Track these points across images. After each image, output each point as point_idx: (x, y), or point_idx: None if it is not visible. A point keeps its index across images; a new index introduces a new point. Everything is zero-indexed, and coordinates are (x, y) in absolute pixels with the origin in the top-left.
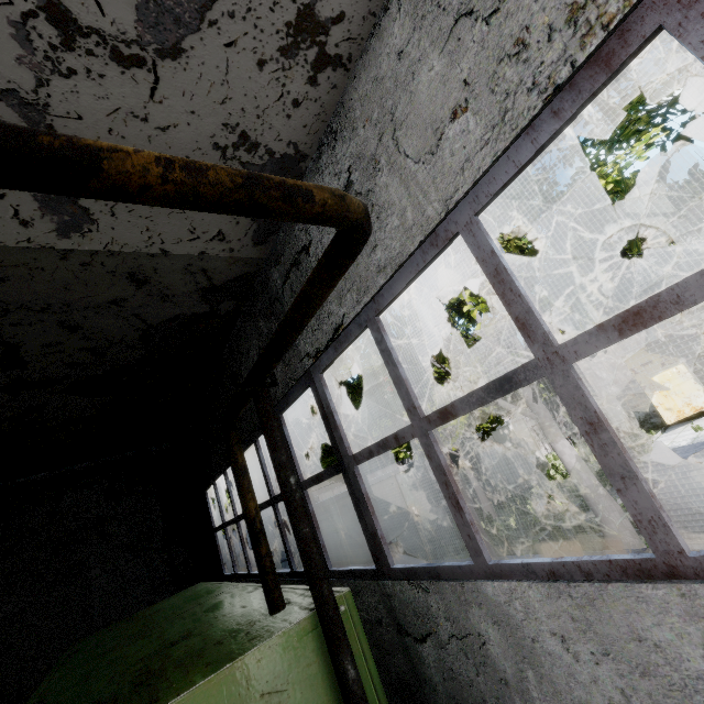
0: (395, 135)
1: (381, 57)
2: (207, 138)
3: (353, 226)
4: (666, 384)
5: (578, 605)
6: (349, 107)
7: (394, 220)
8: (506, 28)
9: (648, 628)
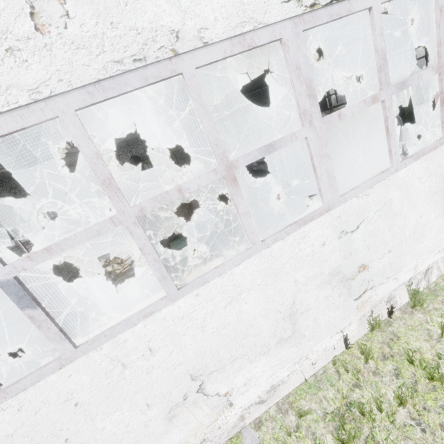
0: None
1: None
2: None
3: None
4: None
5: None
6: None
7: None
8: None
9: None
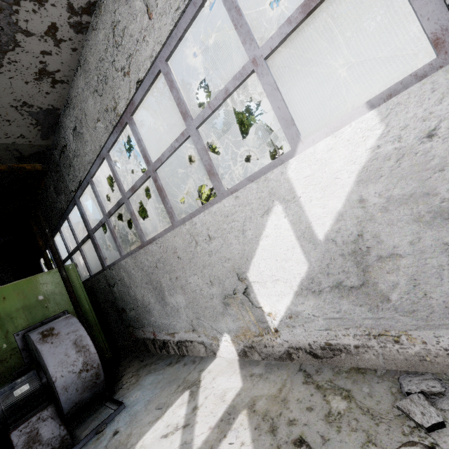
0: (86, 117)
1: (78, 86)
2: (6, 103)
3: (40, 171)
4: None
5: (134, 259)
6: (72, 97)
7: (89, 147)
8: (104, 102)
9: (142, 260)
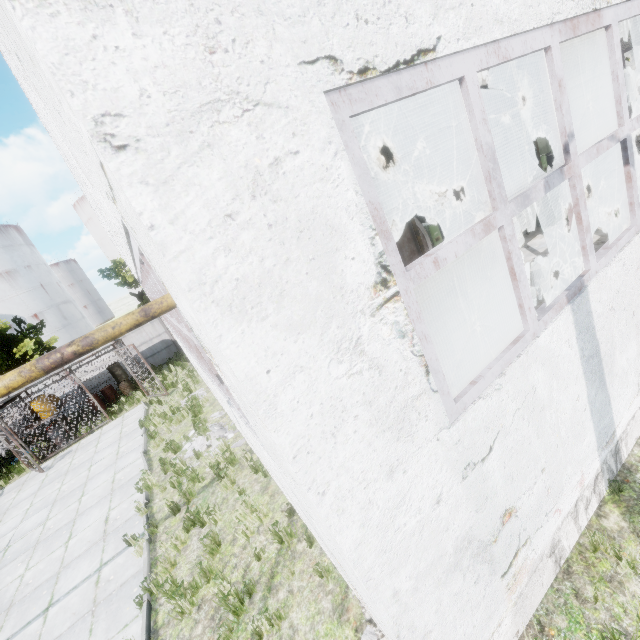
0: None
1: None
2: None
3: None
4: None
5: None
6: None
7: None
8: None
9: None
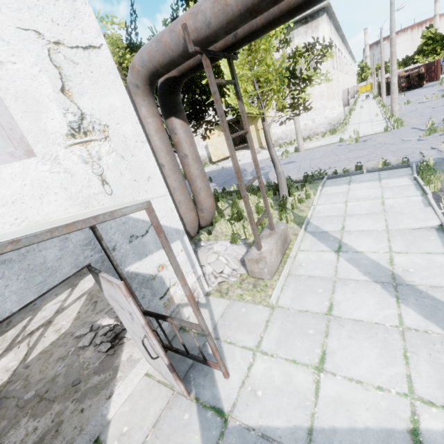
0: None
1: None
2: None
3: None
4: (217, 144)
5: None
6: None
7: None
8: None
9: None
